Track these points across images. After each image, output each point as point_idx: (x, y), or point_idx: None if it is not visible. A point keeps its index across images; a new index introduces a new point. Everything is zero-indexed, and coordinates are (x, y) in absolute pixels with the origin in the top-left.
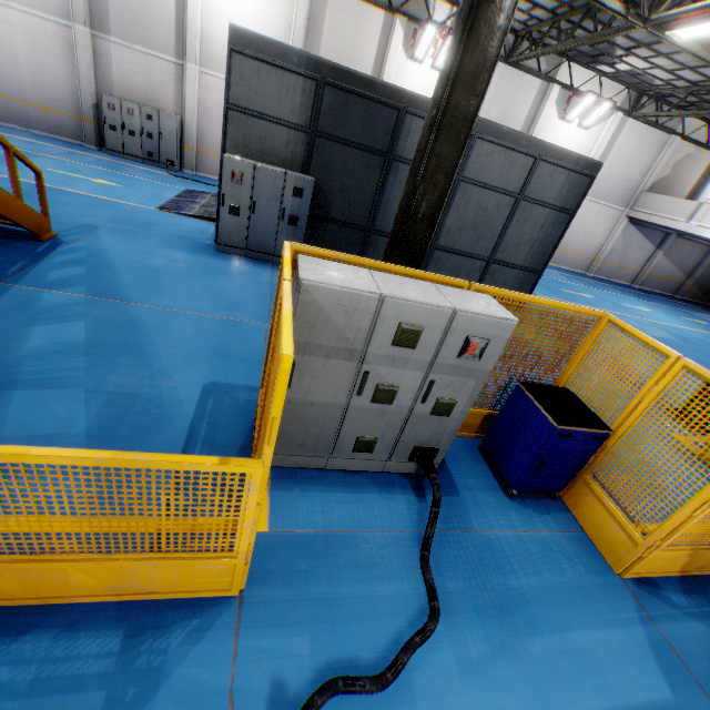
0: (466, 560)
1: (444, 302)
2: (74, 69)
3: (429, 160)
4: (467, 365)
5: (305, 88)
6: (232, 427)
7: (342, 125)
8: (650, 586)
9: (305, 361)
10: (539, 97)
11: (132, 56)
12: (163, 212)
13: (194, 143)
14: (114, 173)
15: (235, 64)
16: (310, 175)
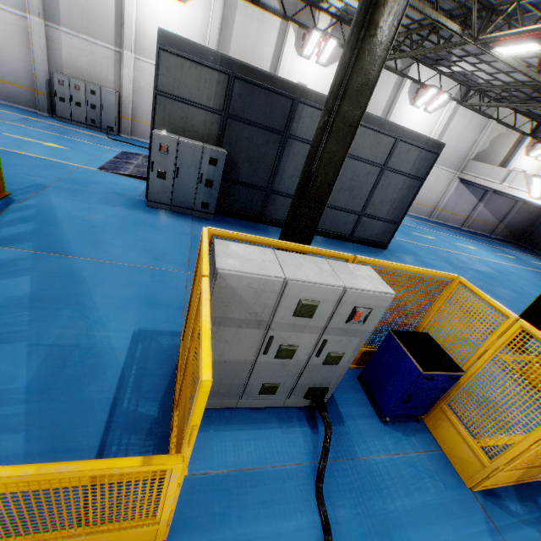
0: (352, 487)
1: (336, 280)
2: (30, 51)
3: (322, 156)
4: (353, 327)
5: (219, 80)
6: (157, 372)
7: (248, 110)
8: (494, 496)
9: (220, 330)
10: (396, 88)
11: (79, 43)
12: (103, 172)
13: (130, 114)
14: (63, 137)
15: (163, 59)
16: (222, 148)
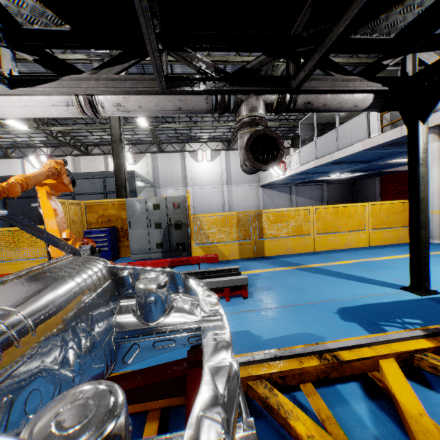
0: None
1: None
2: None
3: None
4: None
5: None
6: None
7: None
8: None
9: None
10: (182, 158)
11: None
12: None
13: None
14: None
15: None
16: None
